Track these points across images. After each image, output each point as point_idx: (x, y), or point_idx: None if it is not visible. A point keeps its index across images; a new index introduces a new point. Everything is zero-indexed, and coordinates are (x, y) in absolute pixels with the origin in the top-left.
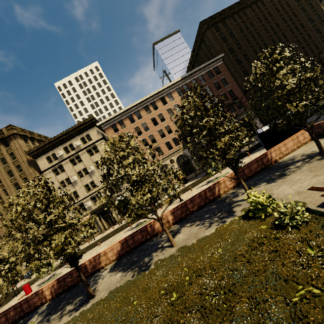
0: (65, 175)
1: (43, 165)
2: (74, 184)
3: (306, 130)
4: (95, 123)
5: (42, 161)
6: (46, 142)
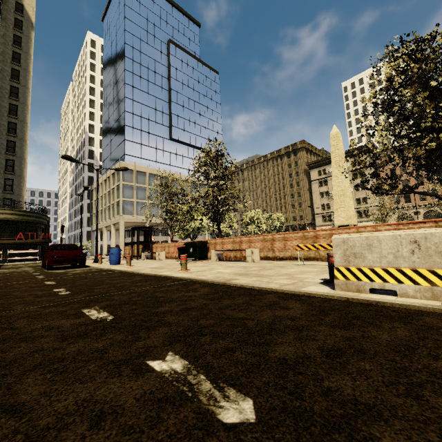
0: (326, 188)
1: (313, 176)
2: (330, 198)
3: None
4: (371, 150)
5: (314, 172)
6: (323, 158)
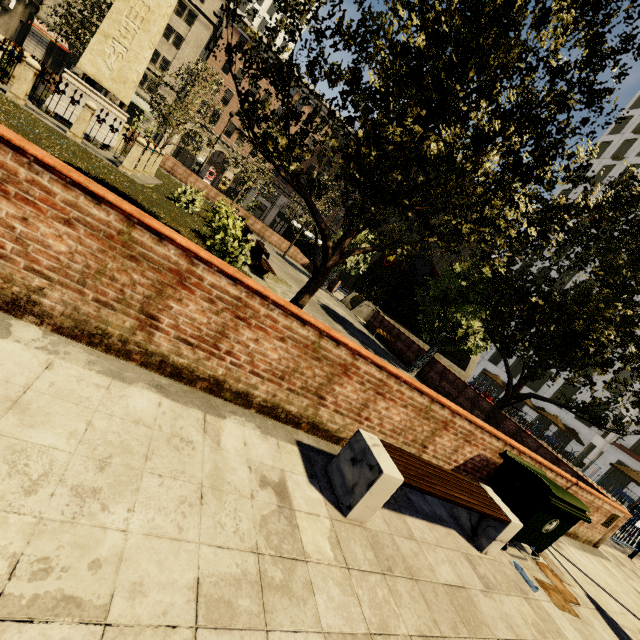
0: None
1: None
2: None
3: (295, 238)
4: None
5: None
6: None
